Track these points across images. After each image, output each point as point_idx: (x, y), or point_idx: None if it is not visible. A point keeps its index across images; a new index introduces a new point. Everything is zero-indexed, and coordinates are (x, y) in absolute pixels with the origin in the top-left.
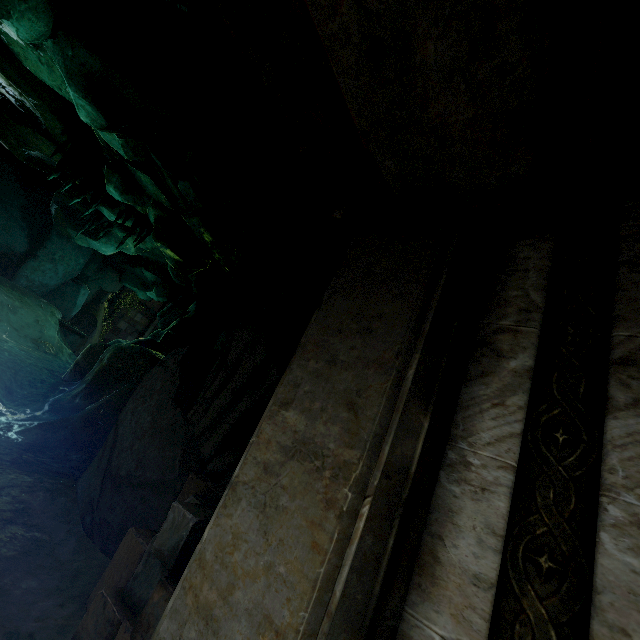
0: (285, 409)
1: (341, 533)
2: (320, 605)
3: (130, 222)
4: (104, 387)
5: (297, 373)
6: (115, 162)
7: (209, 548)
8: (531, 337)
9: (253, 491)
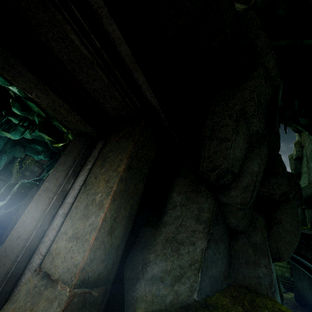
0: (46, 182)
1: (49, 201)
2: (43, 213)
3: (26, 123)
4: (16, 202)
5: (50, 175)
6: (16, 97)
7: (26, 211)
8: (92, 162)
9: (36, 199)
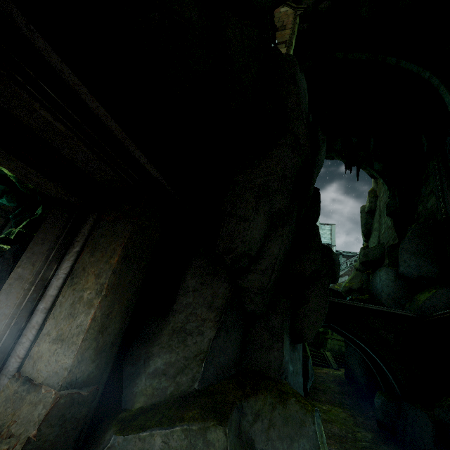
0: (18, 268)
1: (25, 294)
2: (18, 308)
3: None
4: None
5: (23, 257)
6: None
7: None
8: (81, 243)
9: (6, 290)
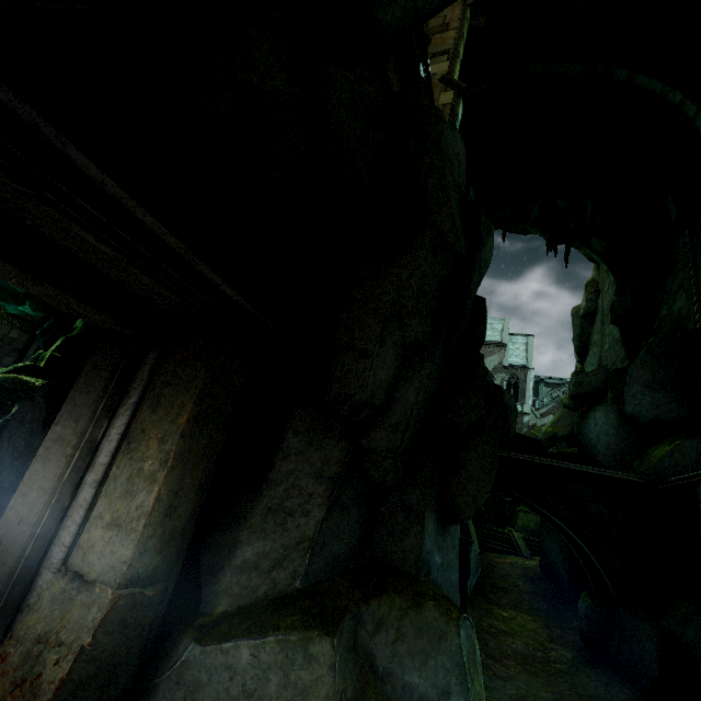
0: (57, 426)
1: (68, 461)
2: (60, 481)
3: None
4: None
5: (63, 411)
6: None
7: (26, 477)
8: (139, 391)
9: (42, 456)
